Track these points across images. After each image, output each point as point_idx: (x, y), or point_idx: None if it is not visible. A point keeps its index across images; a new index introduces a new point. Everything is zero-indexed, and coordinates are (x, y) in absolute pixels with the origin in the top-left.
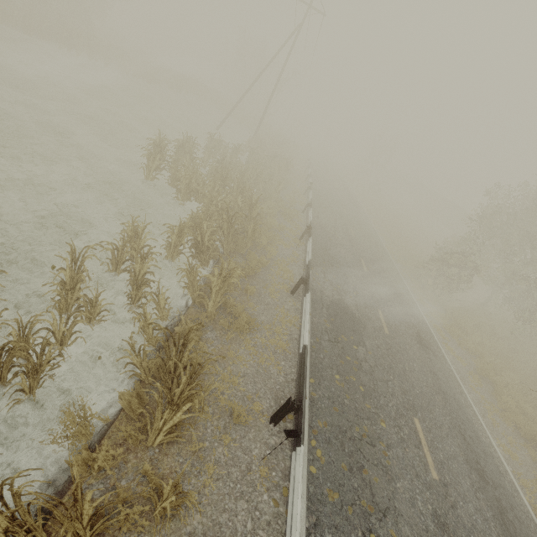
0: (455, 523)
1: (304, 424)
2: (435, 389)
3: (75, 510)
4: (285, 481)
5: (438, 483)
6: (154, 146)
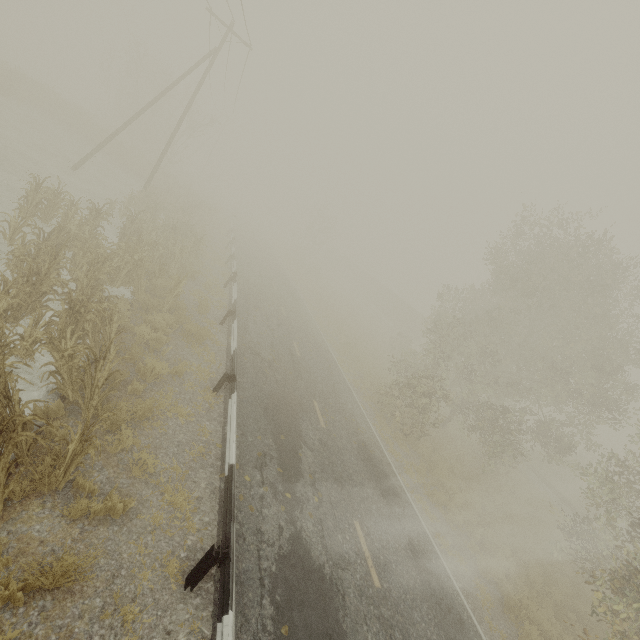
0: None
1: None
2: None
3: None
4: None
5: None
6: None
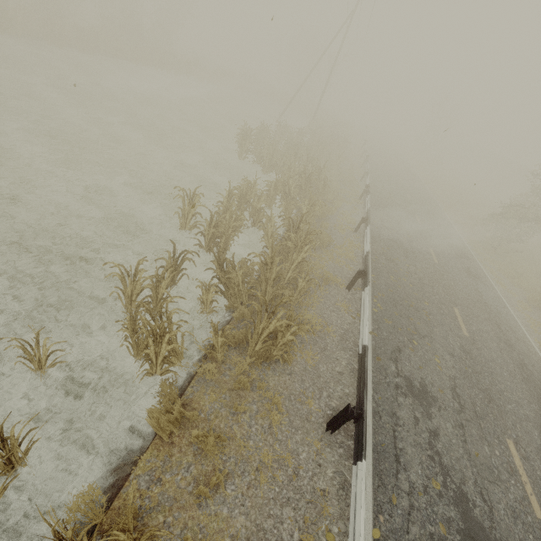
0: (477, 355)
1: (368, 279)
2: (477, 299)
3: (269, 271)
4: (358, 312)
5: (468, 337)
6: (242, 134)
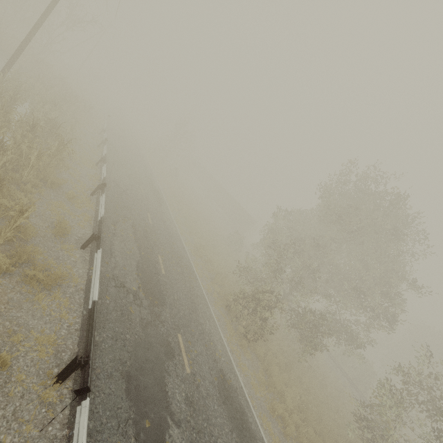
0: None
1: None
2: None
3: None
4: None
5: None
6: None
